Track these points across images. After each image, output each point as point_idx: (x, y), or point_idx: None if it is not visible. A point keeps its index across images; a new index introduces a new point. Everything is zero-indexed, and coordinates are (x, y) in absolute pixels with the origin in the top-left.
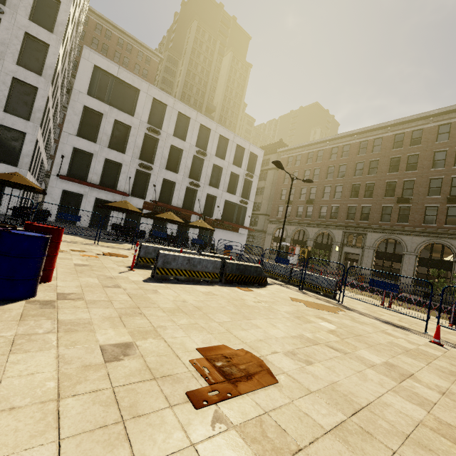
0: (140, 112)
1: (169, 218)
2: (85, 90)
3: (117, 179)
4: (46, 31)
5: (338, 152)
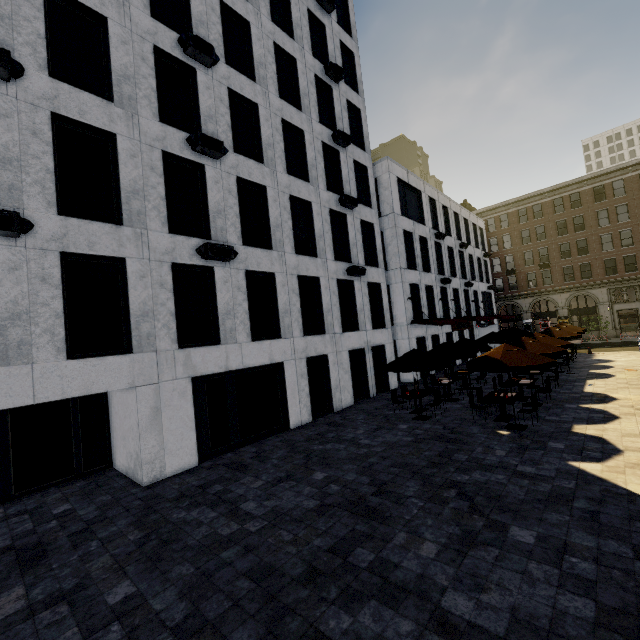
0: (426, 218)
1: (578, 331)
2: (399, 211)
3: (431, 306)
4: (362, 151)
5: (564, 204)
